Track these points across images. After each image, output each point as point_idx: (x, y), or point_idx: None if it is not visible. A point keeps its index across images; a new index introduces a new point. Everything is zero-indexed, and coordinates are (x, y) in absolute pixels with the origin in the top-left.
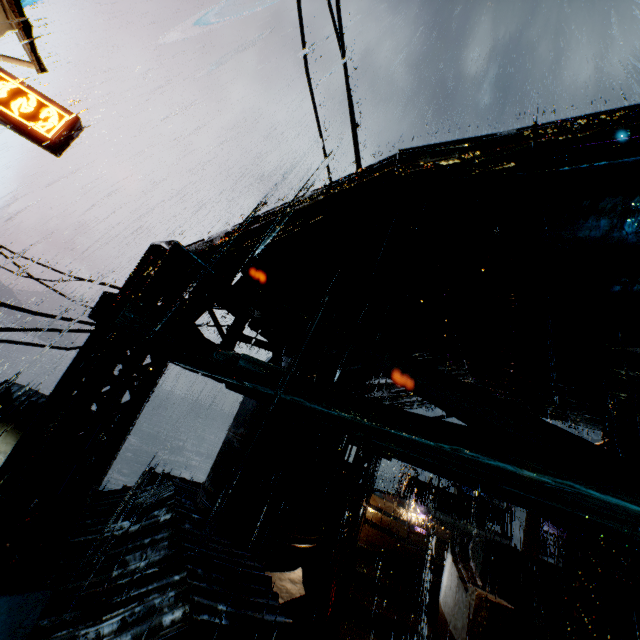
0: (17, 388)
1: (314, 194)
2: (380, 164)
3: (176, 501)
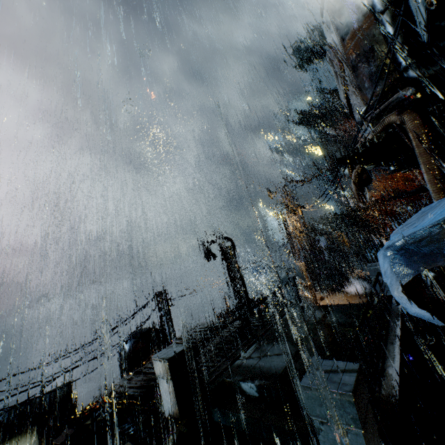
0: (2, 416)
1: (87, 410)
2: (97, 403)
3: (121, 429)
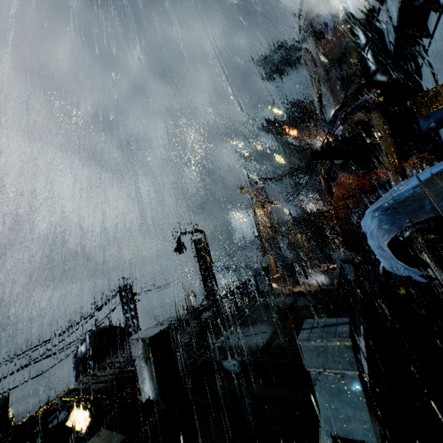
0: None
1: (39, 413)
2: (53, 403)
3: None
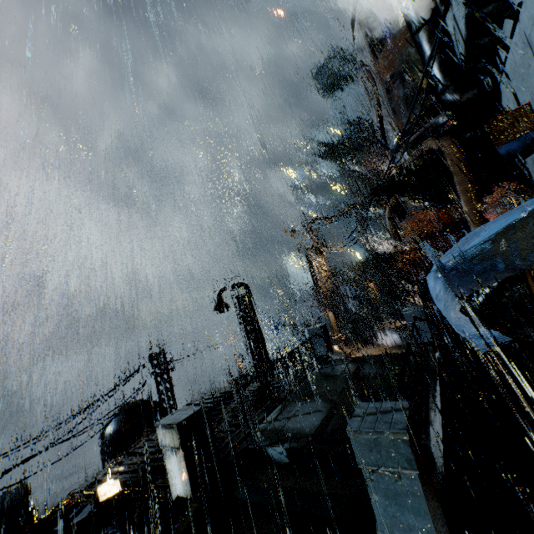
0: None
1: (58, 509)
2: (73, 497)
3: None
